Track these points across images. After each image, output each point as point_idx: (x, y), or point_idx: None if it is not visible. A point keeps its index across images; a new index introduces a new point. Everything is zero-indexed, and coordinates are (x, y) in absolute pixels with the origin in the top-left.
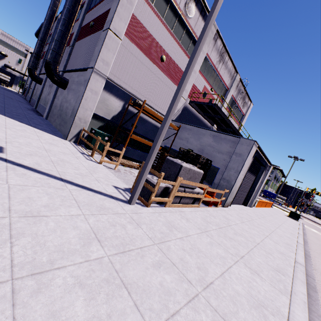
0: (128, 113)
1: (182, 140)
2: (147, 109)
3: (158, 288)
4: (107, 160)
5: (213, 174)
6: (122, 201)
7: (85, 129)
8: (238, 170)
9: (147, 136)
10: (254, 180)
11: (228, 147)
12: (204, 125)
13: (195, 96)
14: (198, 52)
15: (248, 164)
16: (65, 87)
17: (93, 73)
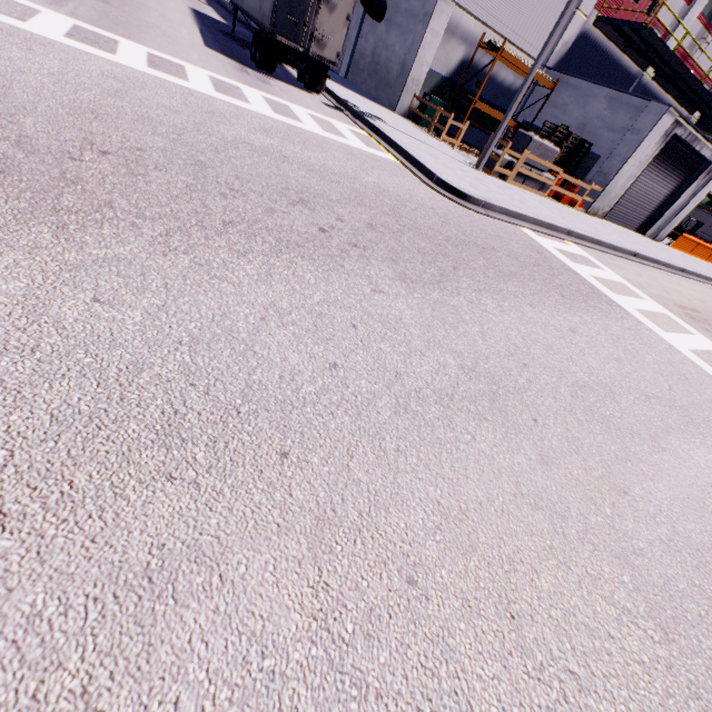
0: (474, 62)
1: (556, 109)
2: (507, 54)
3: (496, 191)
4: (447, 138)
5: (589, 167)
6: (470, 167)
7: (415, 95)
8: (626, 158)
9: (496, 104)
10: (675, 188)
11: (626, 119)
12: (621, 71)
13: (613, 3)
14: (571, 7)
15: (648, 148)
16: (382, 19)
17: (438, 3)
